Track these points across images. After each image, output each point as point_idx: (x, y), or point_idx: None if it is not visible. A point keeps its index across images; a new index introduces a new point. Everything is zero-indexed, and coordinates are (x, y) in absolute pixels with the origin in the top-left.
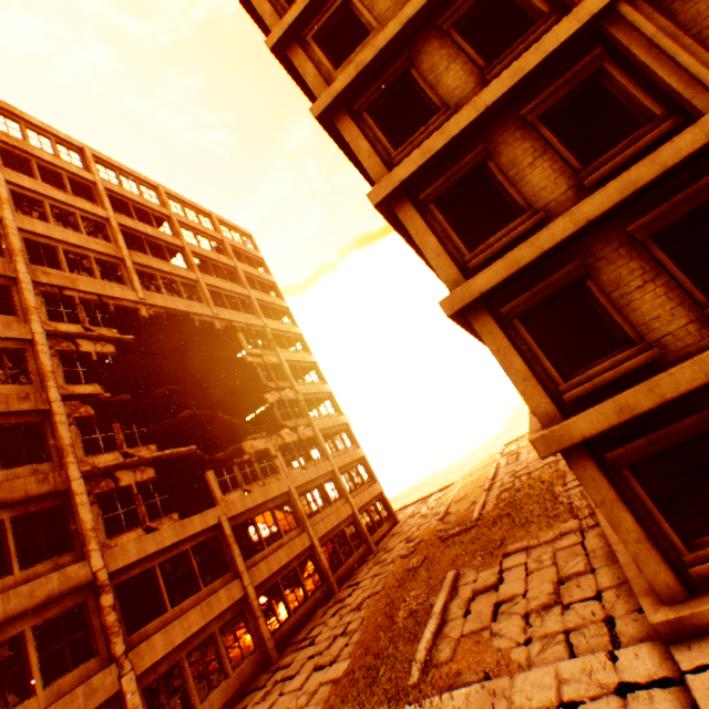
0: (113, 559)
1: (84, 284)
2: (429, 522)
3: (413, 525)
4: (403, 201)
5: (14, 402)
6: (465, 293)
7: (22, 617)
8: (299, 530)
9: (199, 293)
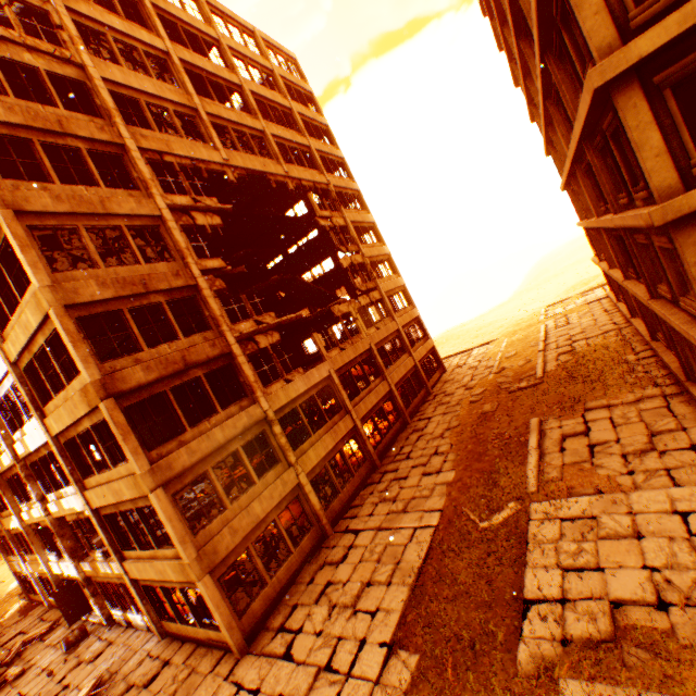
0: (272, 403)
1: (176, 147)
2: (482, 374)
3: (465, 376)
4: (630, 82)
5: (172, 280)
6: (684, 204)
7: (234, 440)
8: (380, 379)
9: (267, 147)
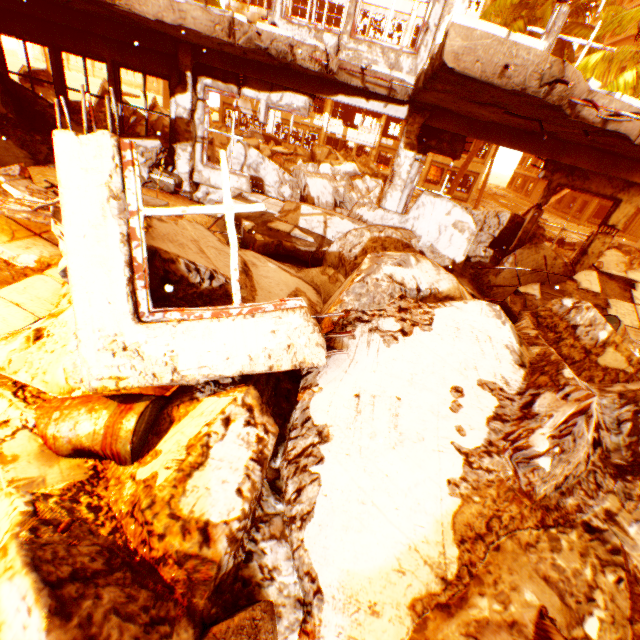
0: None
1: None
2: None
3: None
4: None
5: None
6: None
7: None
8: None
9: None
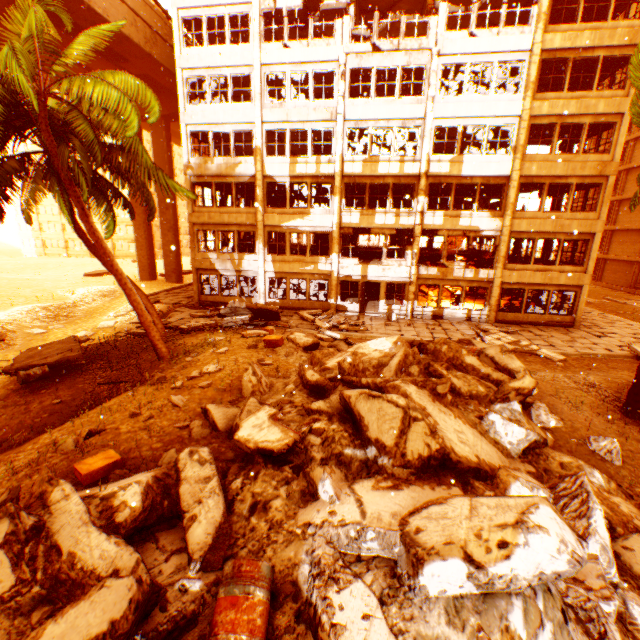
0: None
1: None
2: None
3: None
4: None
5: None
6: None
7: None
8: None
9: None
